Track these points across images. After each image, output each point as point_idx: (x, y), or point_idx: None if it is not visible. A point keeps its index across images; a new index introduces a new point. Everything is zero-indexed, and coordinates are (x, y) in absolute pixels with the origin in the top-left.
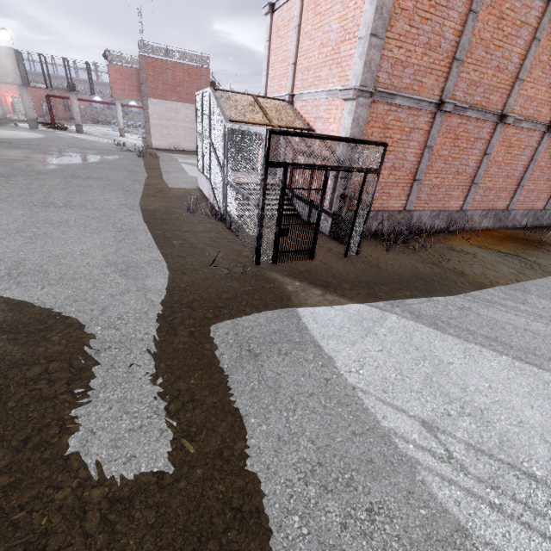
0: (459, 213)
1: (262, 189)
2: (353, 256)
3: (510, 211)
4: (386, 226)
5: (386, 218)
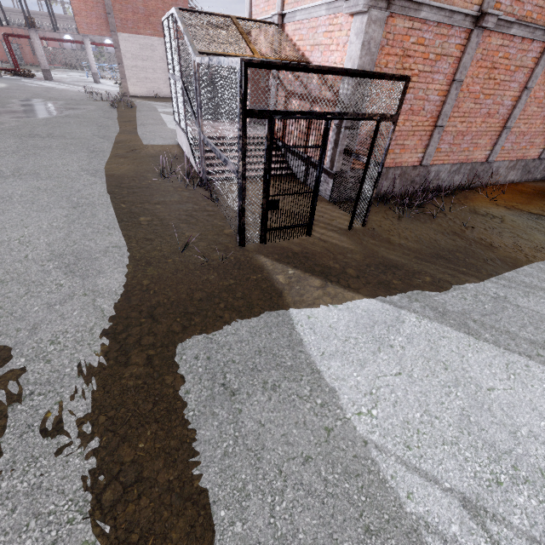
0: (483, 165)
1: (240, 150)
2: (359, 228)
3: (542, 160)
4: (398, 186)
5: (397, 176)
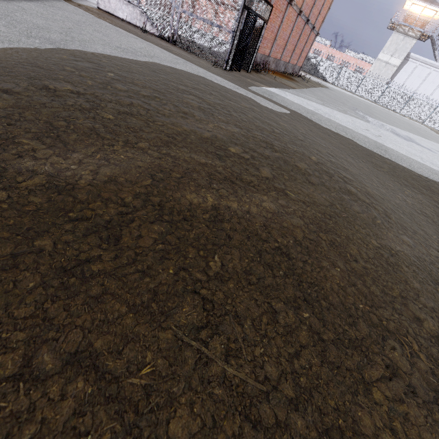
0: (267, 58)
1: (238, 22)
2: (249, 73)
3: (280, 61)
4: None
5: None
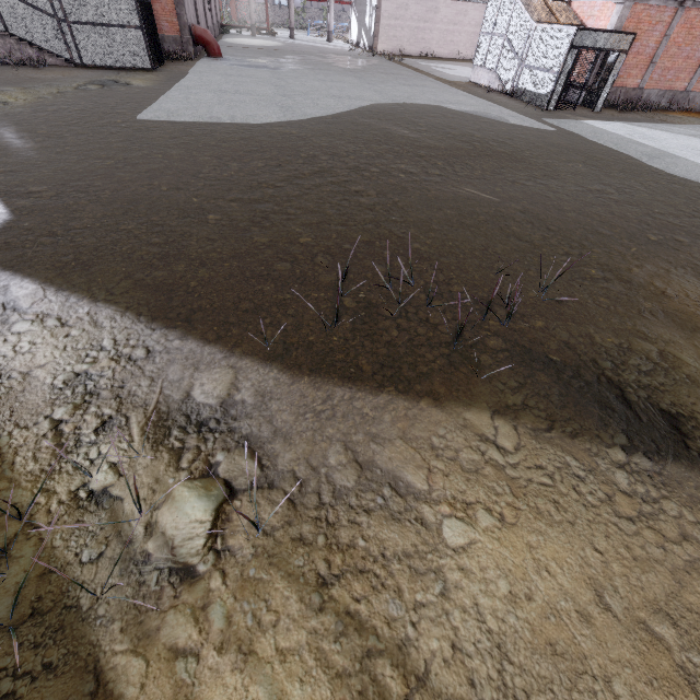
0: (682, 94)
1: (563, 62)
2: (597, 112)
3: None
4: (621, 101)
5: (622, 94)
